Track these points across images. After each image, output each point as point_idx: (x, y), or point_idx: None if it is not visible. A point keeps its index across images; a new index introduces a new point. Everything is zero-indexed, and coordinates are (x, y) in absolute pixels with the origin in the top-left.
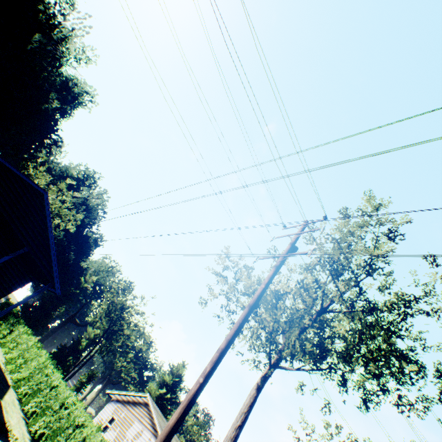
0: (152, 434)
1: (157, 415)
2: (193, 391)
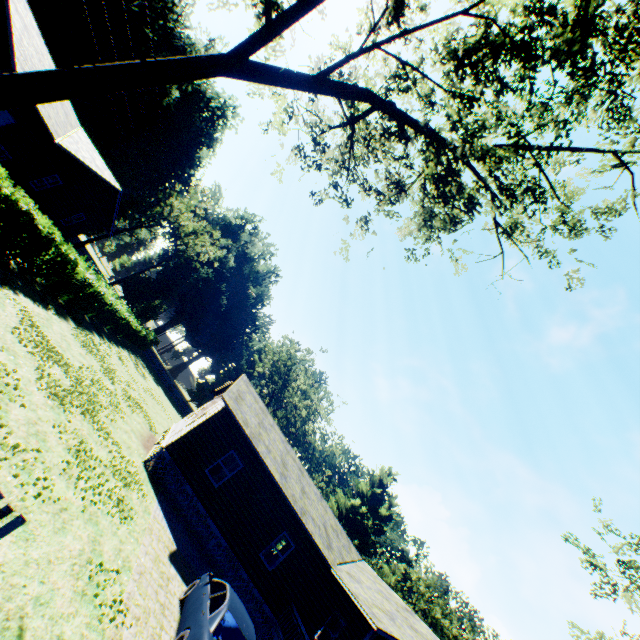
0: None
1: (242, 387)
2: None
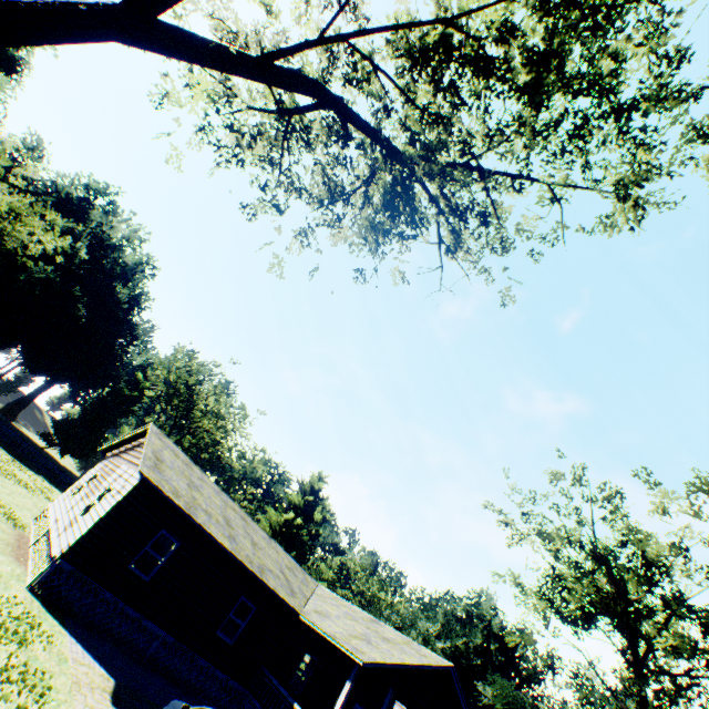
0: (138, 469)
1: (156, 444)
2: None
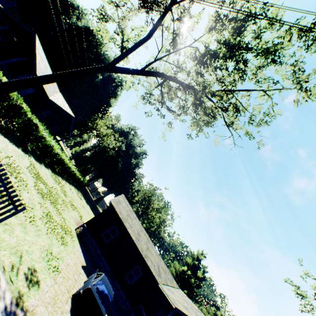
0: None
1: (121, 199)
2: None
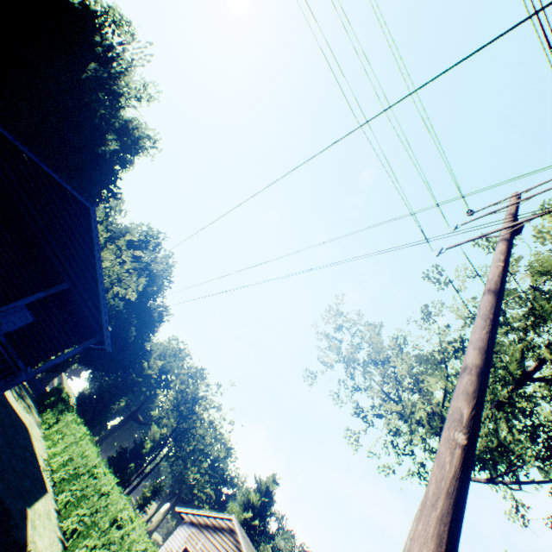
0: None
1: (247, 548)
2: (452, 470)
